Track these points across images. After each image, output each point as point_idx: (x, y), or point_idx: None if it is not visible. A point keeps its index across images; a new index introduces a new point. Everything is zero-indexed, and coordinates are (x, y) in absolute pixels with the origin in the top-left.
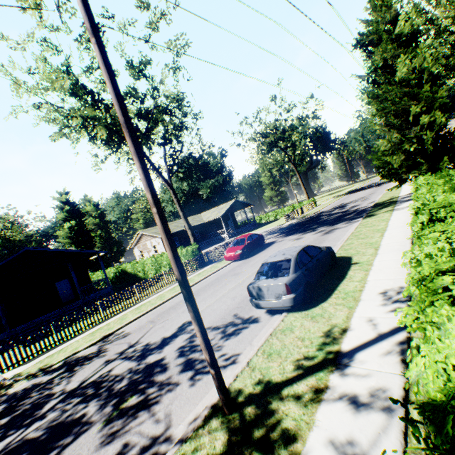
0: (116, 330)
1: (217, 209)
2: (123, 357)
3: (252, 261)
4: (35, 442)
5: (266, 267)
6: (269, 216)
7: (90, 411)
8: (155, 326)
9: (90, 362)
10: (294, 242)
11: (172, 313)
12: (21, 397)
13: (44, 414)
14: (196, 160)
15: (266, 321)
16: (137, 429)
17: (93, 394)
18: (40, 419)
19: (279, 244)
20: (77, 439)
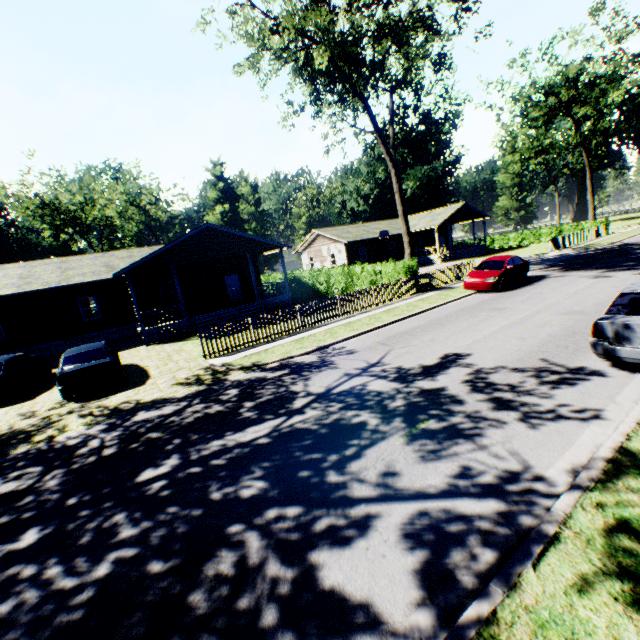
0: (331, 344)
1: (429, 215)
2: (370, 374)
3: (518, 296)
4: (314, 433)
5: (636, 299)
6: (509, 239)
7: (370, 421)
8: (394, 350)
9: (321, 370)
10: (596, 281)
11: (411, 339)
12: (252, 387)
13: (301, 409)
14: (438, 123)
15: (623, 379)
16: (470, 457)
17: (357, 404)
18: (299, 412)
19: (560, 280)
20: (376, 444)
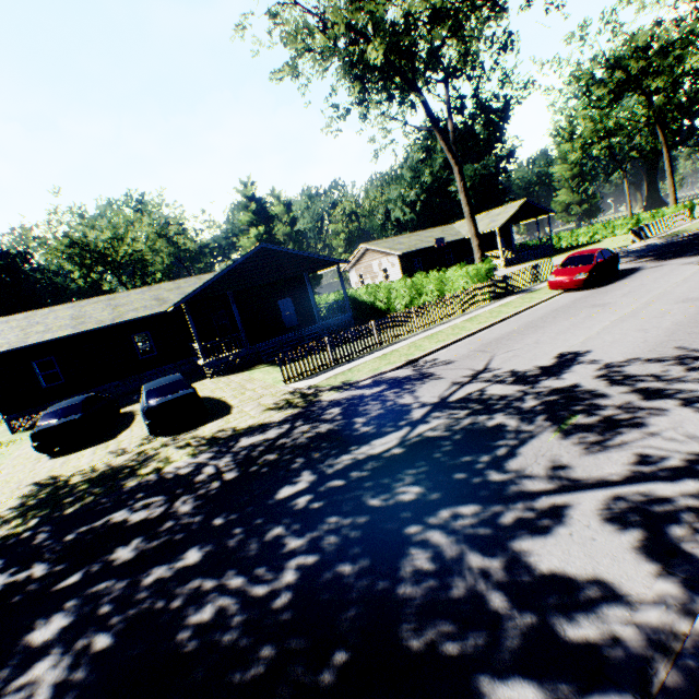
0: (420, 356)
1: (486, 216)
2: (482, 381)
3: (616, 291)
4: (449, 439)
5: None
6: (578, 236)
7: (508, 423)
8: (497, 356)
9: (423, 382)
10: None
11: (512, 344)
12: (353, 404)
13: (422, 420)
14: (501, 111)
15: None
16: (642, 444)
17: (484, 409)
18: (421, 422)
19: (659, 270)
20: (527, 443)
